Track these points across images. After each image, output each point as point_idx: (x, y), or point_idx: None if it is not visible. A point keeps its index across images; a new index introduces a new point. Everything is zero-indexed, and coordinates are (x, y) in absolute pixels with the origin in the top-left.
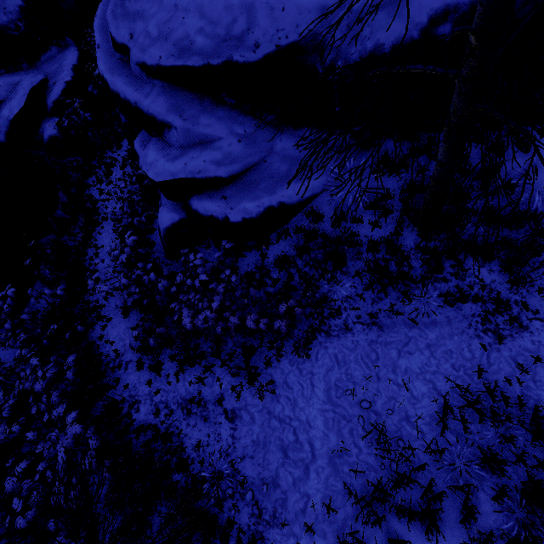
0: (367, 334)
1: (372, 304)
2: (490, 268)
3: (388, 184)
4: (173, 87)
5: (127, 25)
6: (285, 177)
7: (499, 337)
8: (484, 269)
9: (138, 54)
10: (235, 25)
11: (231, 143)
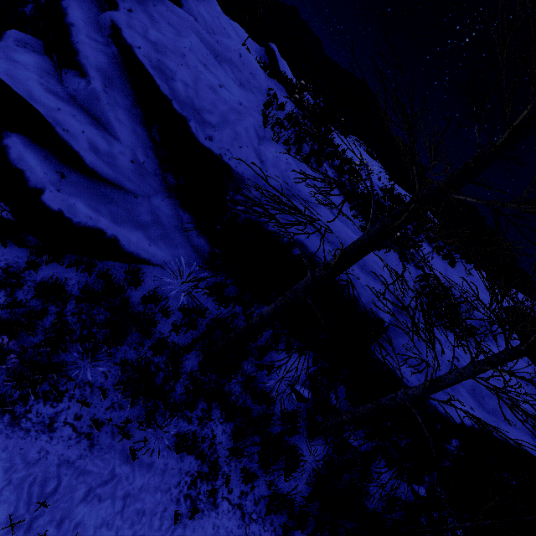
0: (70, 447)
1: (108, 409)
2: (225, 428)
3: (208, 305)
4: (124, 70)
5: (135, 4)
6: (141, 224)
7: (194, 508)
8: (221, 427)
9: (123, 21)
10: (209, 114)
11: (125, 154)
